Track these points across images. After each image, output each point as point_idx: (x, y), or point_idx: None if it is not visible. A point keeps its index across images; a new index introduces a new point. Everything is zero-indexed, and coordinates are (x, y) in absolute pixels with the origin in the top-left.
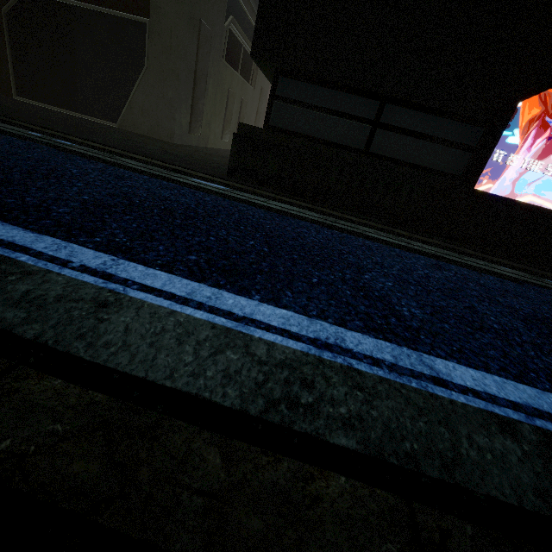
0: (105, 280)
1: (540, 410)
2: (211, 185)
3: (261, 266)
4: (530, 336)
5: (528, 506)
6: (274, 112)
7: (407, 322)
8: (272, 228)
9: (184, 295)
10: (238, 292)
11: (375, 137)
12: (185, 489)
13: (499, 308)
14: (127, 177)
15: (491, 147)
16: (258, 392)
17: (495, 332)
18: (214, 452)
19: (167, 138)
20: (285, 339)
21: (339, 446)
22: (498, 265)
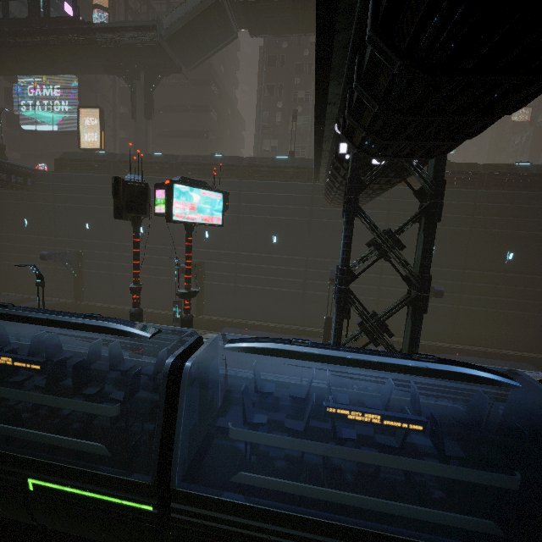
0: None
1: None
2: None
3: None
4: None
5: None
6: None
7: None
8: None
9: None
10: None
11: None
12: None
13: None
14: None
15: None
16: None
17: None
18: None
19: None
20: None
21: None
22: None
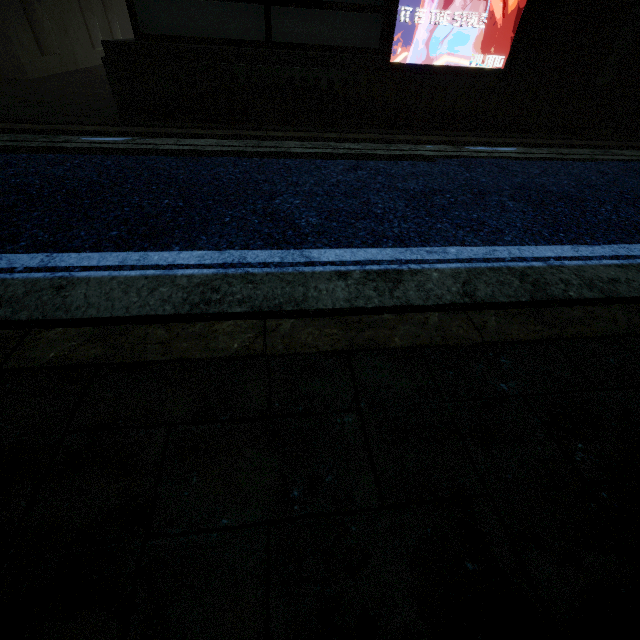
0: (52, 272)
1: (374, 260)
2: (107, 141)
3: (178, 221)
4: (405, 211)
5: (337, 307)
6: (140, 12)
7: (301, 230)
8: (185, 179)
9: (118, 264)
10: (161, 250)
11: (273, 19)
12: (149, 344)
13: (393, 194)
14: (3, 163)
15: (394, 6)
16: (185, 303)
17: (375, 217)
18: (160, 330)
19: (16, 73)
20: (200, 270)
21: (236, 312)
22: (427, 144)
